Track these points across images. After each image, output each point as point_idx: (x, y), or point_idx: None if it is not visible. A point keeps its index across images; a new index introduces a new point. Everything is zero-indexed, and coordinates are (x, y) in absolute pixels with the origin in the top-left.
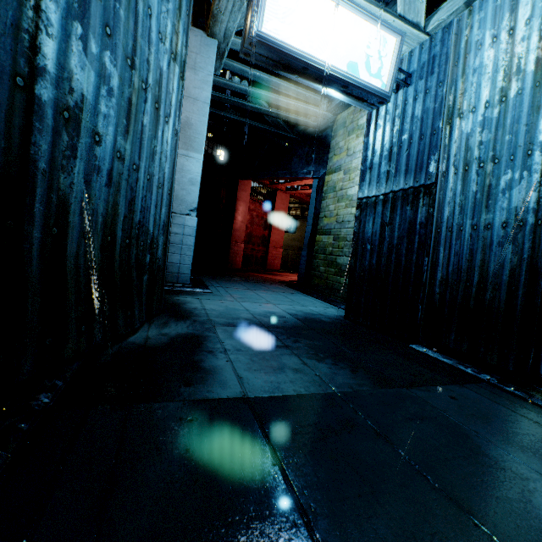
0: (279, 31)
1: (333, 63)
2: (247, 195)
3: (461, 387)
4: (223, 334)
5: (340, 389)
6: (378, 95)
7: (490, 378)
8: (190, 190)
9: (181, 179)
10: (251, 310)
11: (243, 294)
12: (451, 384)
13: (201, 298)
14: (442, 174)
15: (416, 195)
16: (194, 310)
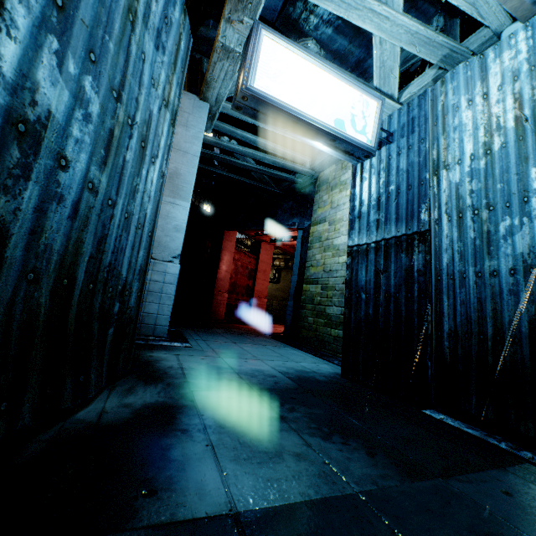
0: (270, 88)
1: (321, 118)
2: (232, 245)
3: (505, 472)
4: (203, 403)
5: (361, 488)
6: (364, 149)
7: (534, 457)
8: (175, 237)
9: (166, 225)
10: (236, 368)
11: (226, 348)
12: (492, 467)
13: (178, 354)
14: (435, 221)
15: (410, 242)
16: (169, 369)
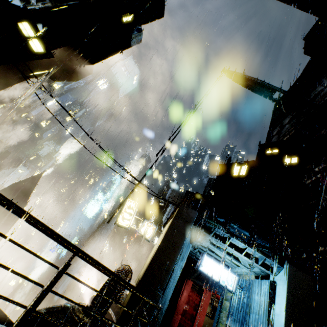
0: (204, 269)
1: (217, 279)
2: (189, 287)
3: None
4: None
5: None
6: (230, 291)
7: None
8: None
9: None
10: None
11: None
12: None
13: None
14: None
15: None
16: None
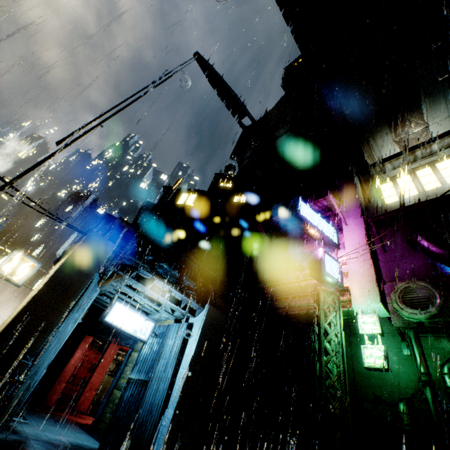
0: (113, 319)
1: (129, 329)
2: (87, 345)
3: None
4: (34, 442)
5: None
6: (143, 340)
7: None
8: None
9: None
10: (49, 436)
11: (47, 427)
12: None
13: (22, 425)
14: (152, 377)
15: (144, 383)
16: (20, 430)
